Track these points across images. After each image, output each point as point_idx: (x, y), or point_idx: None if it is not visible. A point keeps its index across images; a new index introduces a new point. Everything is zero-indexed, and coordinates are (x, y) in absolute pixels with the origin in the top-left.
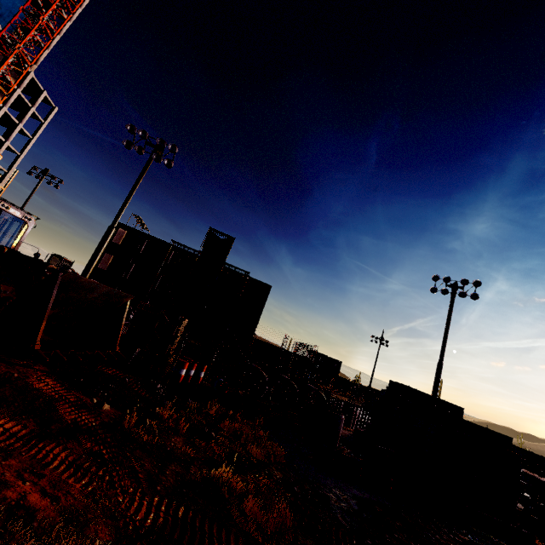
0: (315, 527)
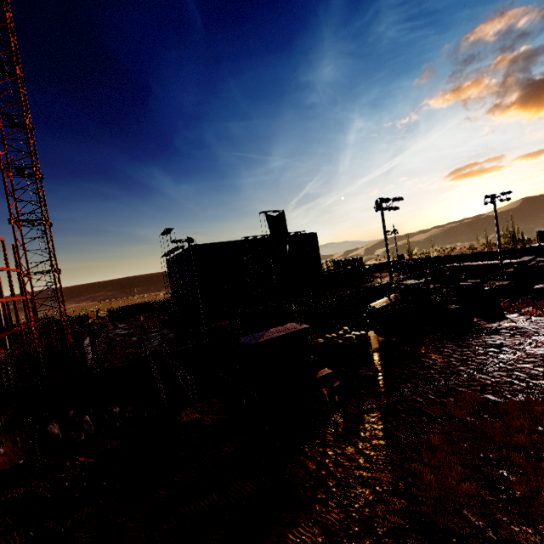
0: None
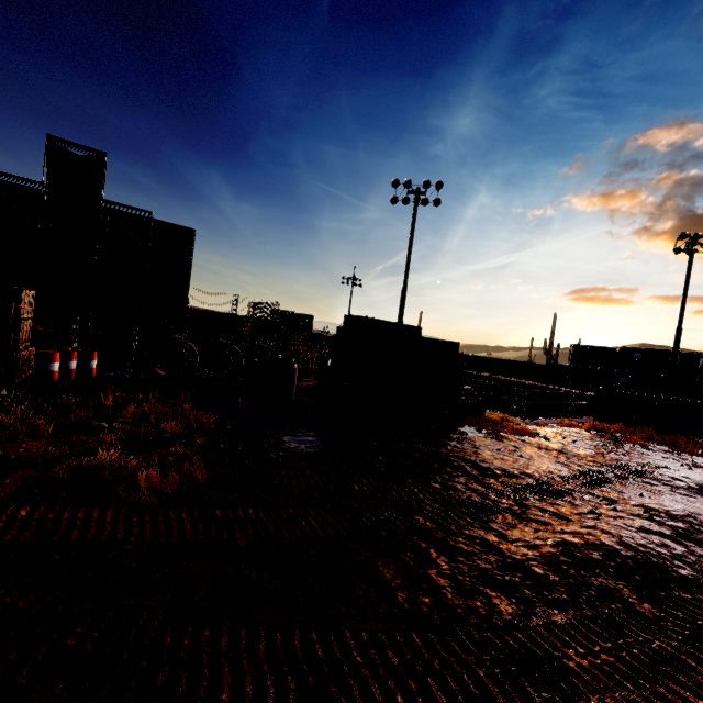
0: (239, 471)
